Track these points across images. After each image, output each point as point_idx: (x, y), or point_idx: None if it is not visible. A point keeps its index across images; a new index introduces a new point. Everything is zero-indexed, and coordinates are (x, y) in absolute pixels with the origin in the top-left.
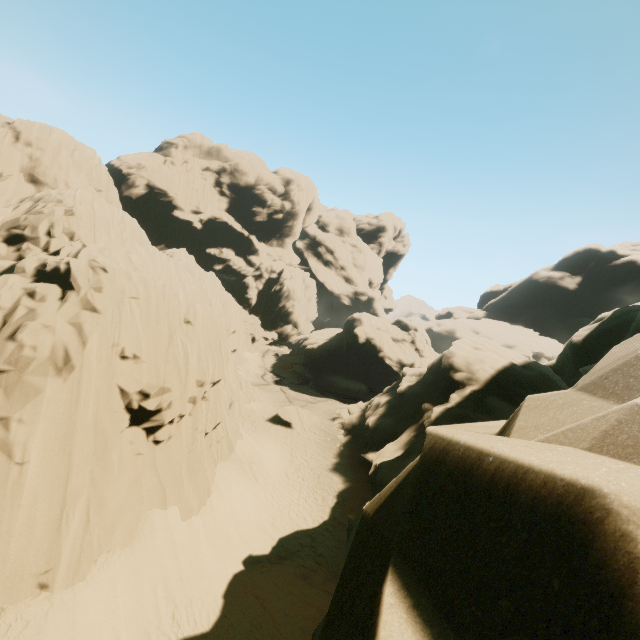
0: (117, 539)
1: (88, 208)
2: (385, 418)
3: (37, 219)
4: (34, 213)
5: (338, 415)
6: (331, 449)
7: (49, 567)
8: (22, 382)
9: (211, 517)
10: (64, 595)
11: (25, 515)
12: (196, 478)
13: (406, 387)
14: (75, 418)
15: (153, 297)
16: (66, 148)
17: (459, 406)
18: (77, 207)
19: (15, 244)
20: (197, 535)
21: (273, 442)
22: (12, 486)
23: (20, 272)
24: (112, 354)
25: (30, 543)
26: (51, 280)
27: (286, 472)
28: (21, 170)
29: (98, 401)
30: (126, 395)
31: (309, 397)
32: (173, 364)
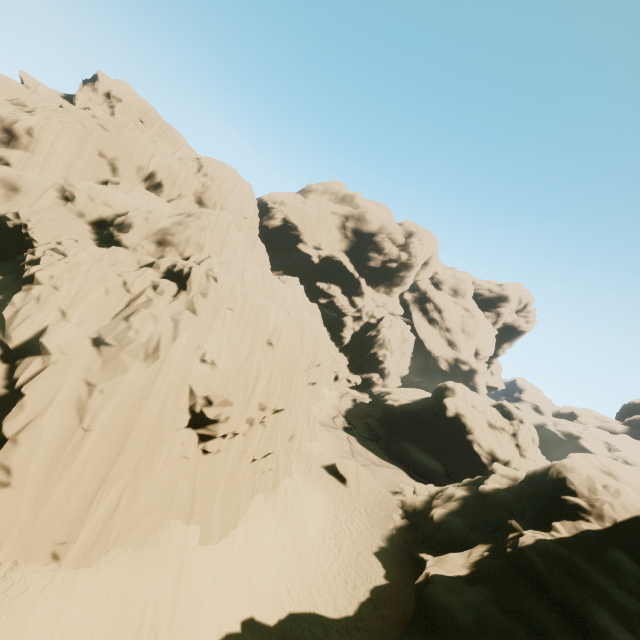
0: (134, 537)
1: (224, 227)
2: (455, 517)
3: (184, 229)
4: (184, 224)
5: (401, 490)
6: (381, 527)
7: (67, 539)
8: (118, 358)
9: (228, 553)
10: (67, 575)
11: (70, 479)
12: (228, 503)
13: (492, 488)
14: (143, 403)
15: (247, 312)
16: (231, 181)
17: (562, 543)
18: (216, 225)
19: (163, 246)
20: (207, 567)
21: (321, 493)
22: (71, 448)
23: (156, 268)
24: (194, 355)
25: (63, 508)
26: (174, 279)
27: (324, 534)
28: (194, 193)
29: (168, 394)
30: (193, 396)
31: (375, 457)
32: (243, 380)
